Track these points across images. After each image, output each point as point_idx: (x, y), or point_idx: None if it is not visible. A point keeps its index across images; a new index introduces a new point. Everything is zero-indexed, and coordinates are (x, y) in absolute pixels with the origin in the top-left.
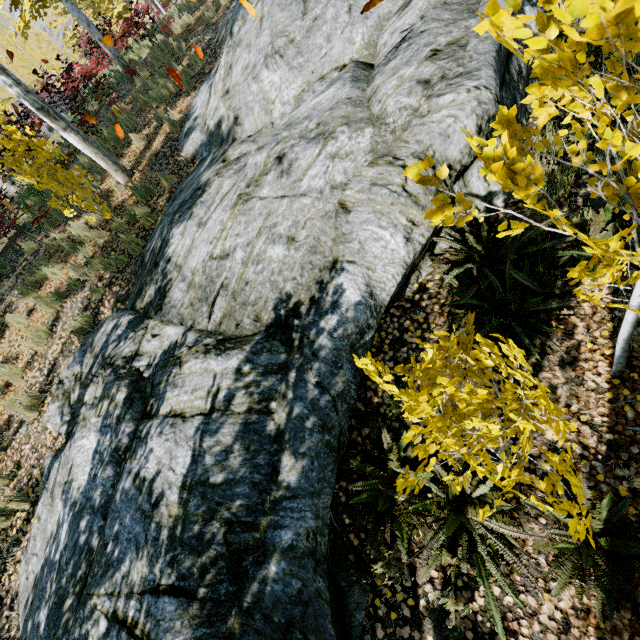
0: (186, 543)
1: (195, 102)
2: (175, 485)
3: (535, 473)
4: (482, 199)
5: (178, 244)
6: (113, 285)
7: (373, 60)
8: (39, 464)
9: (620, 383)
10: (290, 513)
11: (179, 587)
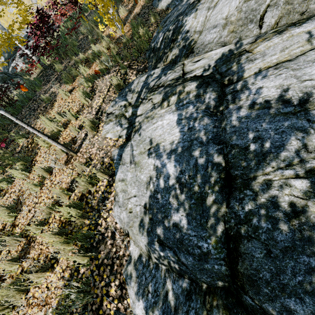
0: None
1: None
2: None
3: None
4: None
5: (193, 22)
6: (132, 66)
7: None
8: (107, 155)
9: None
10: None
11: None
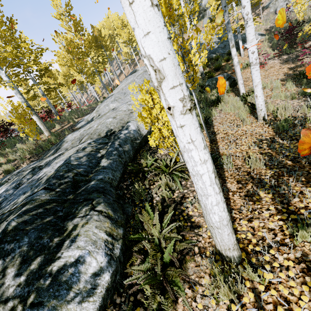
0: (55, 176)
1: (84, 117)
2: (53, 170)
3: None
4: None
5: (69, 137)
6: (31, 158)
7: None
8: None
9: (212, 144)
10: (103, 172)
11: (47, 187)
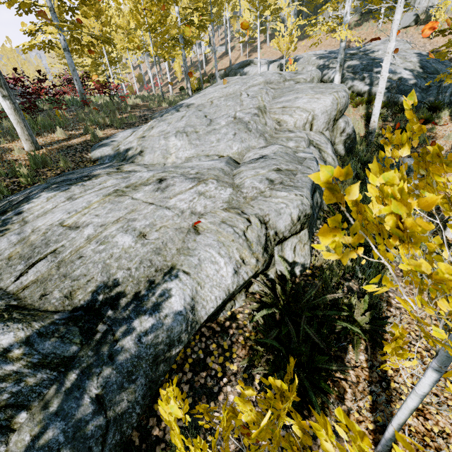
0: None
1: (118, 134)
2: None
3: None
4: (289, 264)
5: (39, 204)
6: None
7: (240, 161)
8: None
9: None
10: None
11: None
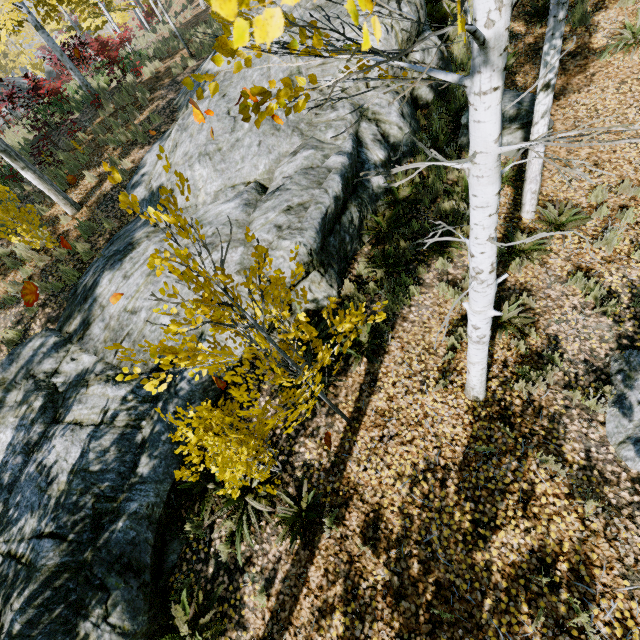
0: (66, 507)
1: (146, 158)
2: (66, 471)
3: (293, 477)
4: (311, 301)
5: (105, 288)
6: (46, 306)
7: (269, 184)
8: None
9: (349, 429)
10: (139, 492)
11: (56, 533)
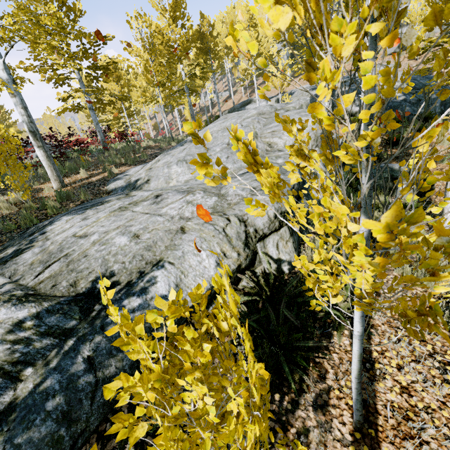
0: None
1: (131, 169)
2: None
3: None
4: (274, 261)
5: (59, 225)
6: None
7: None
8: None
9: (361, 437)
10: None
11: None
